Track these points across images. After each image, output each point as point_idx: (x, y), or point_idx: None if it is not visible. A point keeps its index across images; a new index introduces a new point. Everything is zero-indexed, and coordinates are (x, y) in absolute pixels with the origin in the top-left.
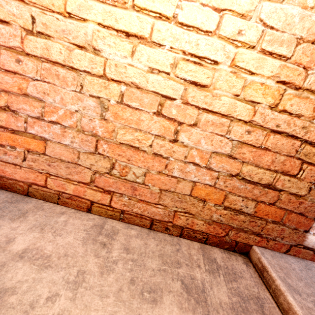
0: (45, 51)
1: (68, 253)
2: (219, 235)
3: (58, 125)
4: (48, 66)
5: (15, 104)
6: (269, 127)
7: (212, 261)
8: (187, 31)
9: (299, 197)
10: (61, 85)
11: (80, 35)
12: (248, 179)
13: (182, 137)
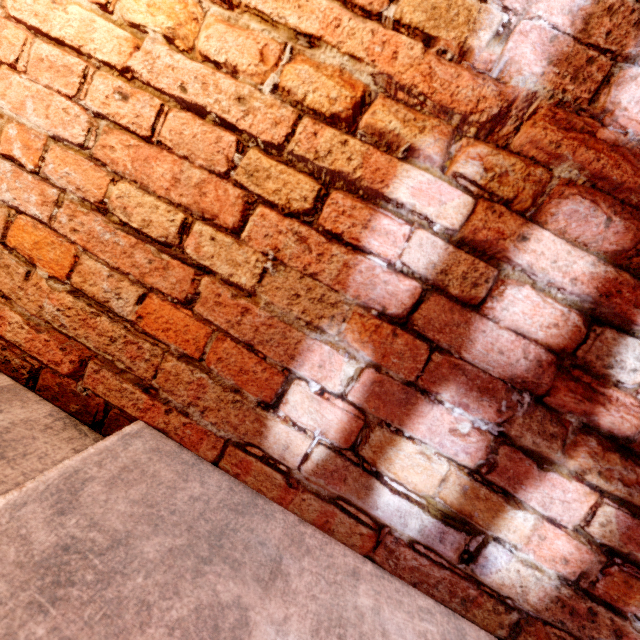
0: None
1: None
2: (63, 370)
3: None
4: None
5: None
6: (171, 93)
7: None
8: None
9: (245, 296)
10: None
11: None
12: (128, 223)
13: None
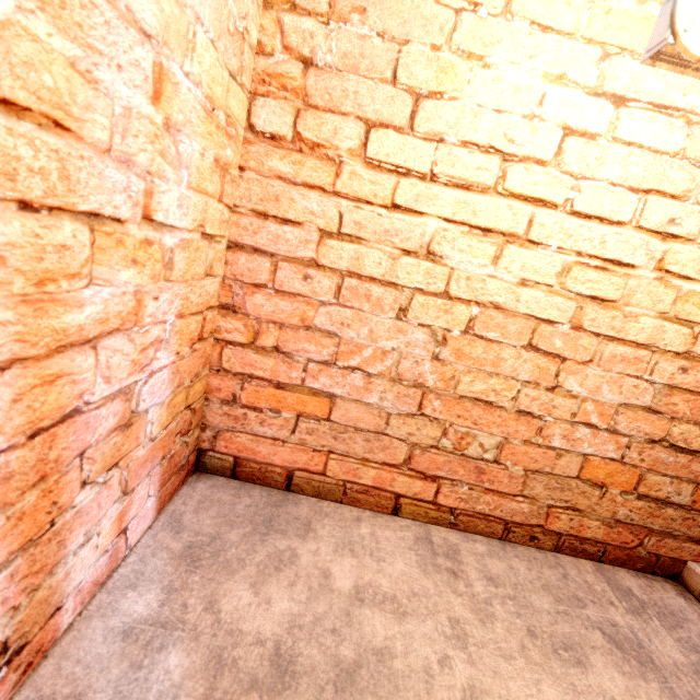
0: (351, 261)
1: (416, 591)
2: (627, 545)
3: (358, 373)
4: (354, 282)
5: (290, 342)
6: None
7: (627, 594)
8: (586, 221)
9: None
10: (371, 310)
11: (411, 235)
12: (681, 447)
13: (569, 382)
